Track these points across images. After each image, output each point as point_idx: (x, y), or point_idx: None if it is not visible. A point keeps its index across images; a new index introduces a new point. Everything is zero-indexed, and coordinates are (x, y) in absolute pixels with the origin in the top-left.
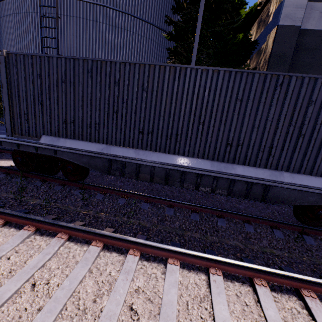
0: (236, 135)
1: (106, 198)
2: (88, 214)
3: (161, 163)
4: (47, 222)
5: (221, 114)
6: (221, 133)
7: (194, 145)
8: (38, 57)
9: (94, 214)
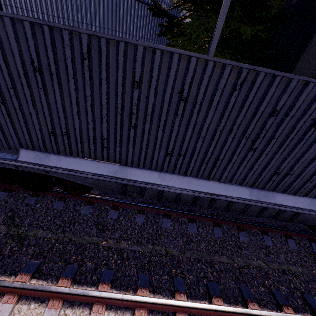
0: (290, 164)
1: (121, 216)
2: (108, 245)
3: (193, 192)
4: (75, 294)
5: (282, 141)
6: (273, 161)
7: (235, 171)
8: None
9: (115, 245)
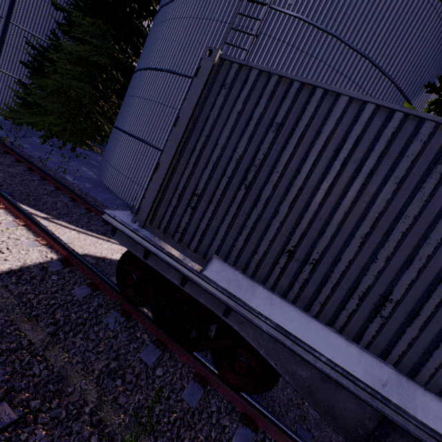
0: None
1: None
2: None
3: None
4: None
5: None
6: None
7: None
8: (297, 83)
9: None
